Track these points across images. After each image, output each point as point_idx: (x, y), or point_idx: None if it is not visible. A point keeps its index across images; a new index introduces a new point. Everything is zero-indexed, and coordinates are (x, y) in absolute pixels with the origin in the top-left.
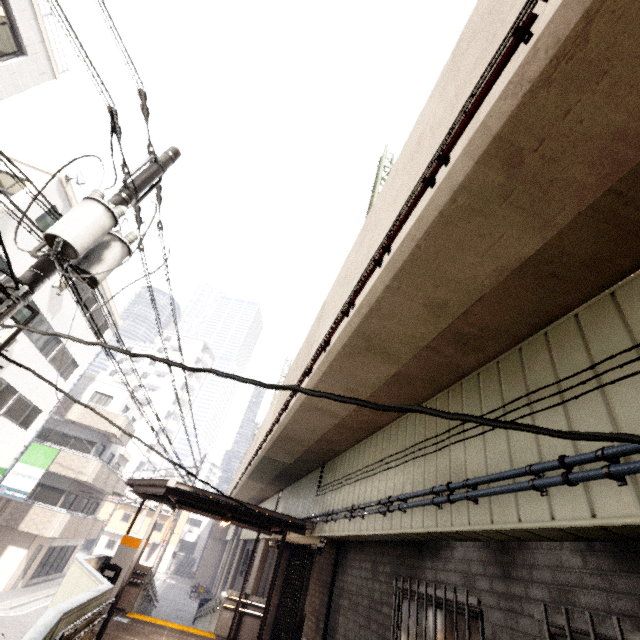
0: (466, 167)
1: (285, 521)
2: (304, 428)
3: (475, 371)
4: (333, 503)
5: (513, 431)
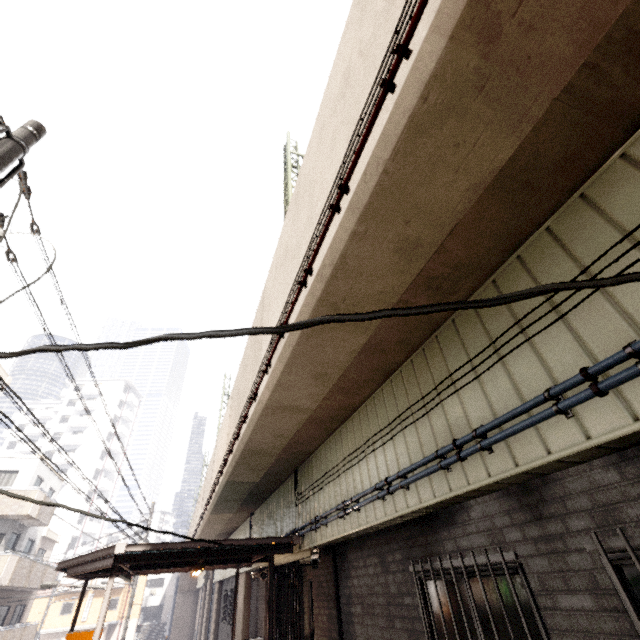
0: (437, 48)
1: (268, 545)
2: (270, 435)
3: (448, 319)
4: (318, 507)
5: (512, 364)
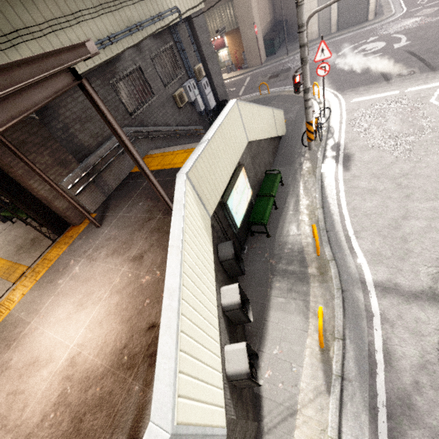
0: None
1: None
2: None
3: None
4: None
5: (141, 5)
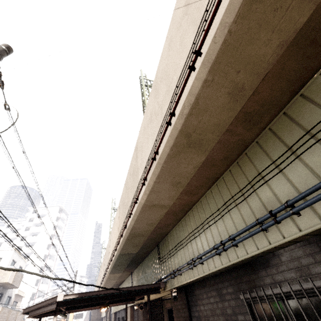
0: None
1: (146, 289)
2: (145, 224)
3: (253, 142)
4: (174, 264)
5: (307, 158)
